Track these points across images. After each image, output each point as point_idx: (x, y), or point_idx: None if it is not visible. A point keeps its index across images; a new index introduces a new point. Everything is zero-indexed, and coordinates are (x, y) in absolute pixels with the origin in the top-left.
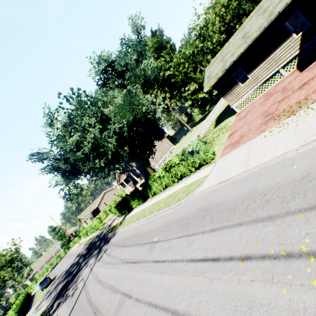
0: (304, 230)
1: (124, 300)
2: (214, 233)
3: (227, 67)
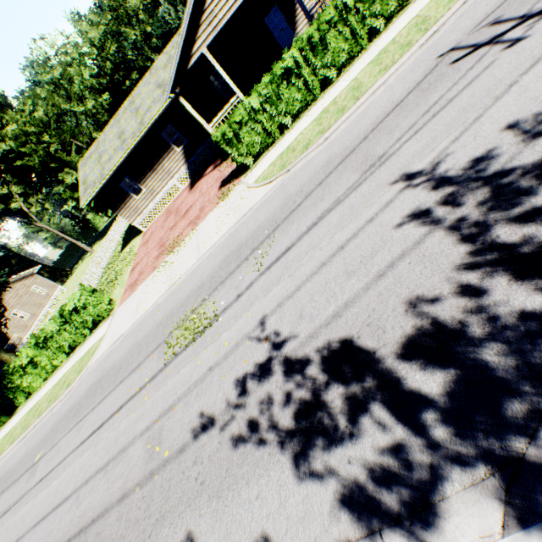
0: (151, 366)
1: None
2: (103, 403)
3: (107, 176)
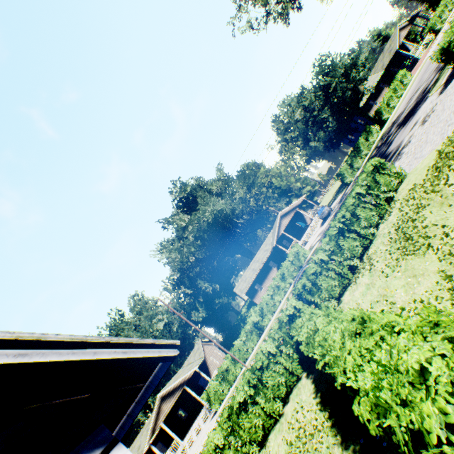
0: None
1: None
2: None
3: (368, 95)
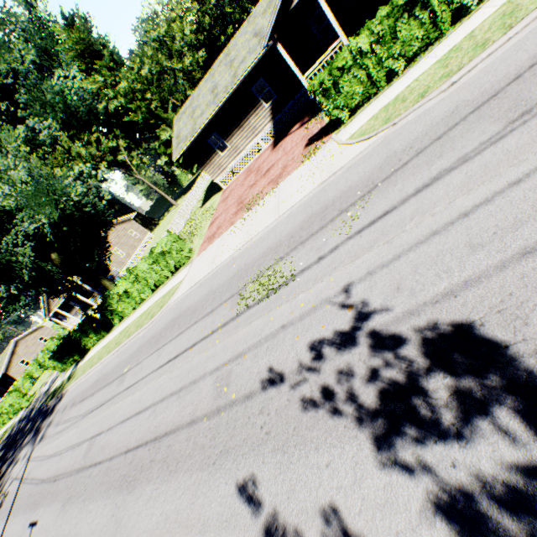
0: (223, 314)
1: (94, 441)
2: (179, 338)
3: (197, 131)
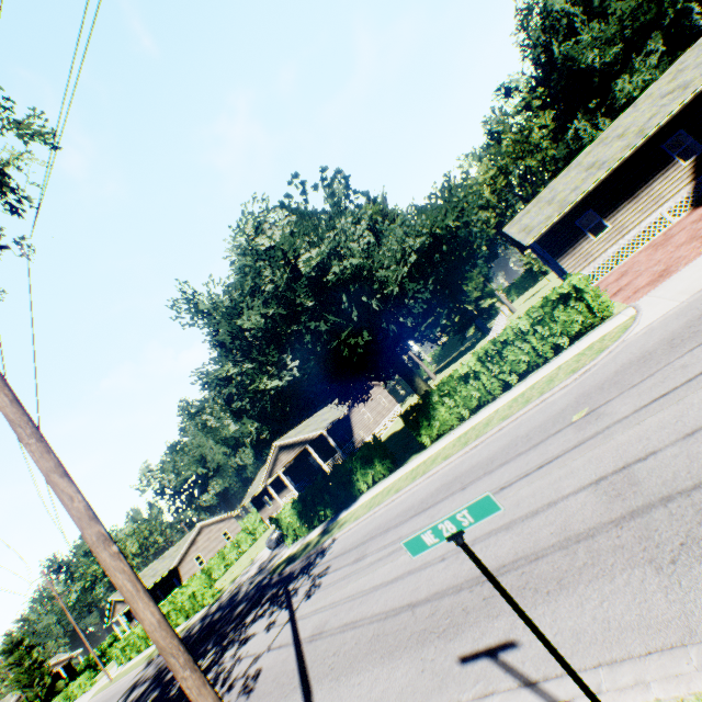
0: None
1: (622, 476)
2: None
3: (573, 202)
